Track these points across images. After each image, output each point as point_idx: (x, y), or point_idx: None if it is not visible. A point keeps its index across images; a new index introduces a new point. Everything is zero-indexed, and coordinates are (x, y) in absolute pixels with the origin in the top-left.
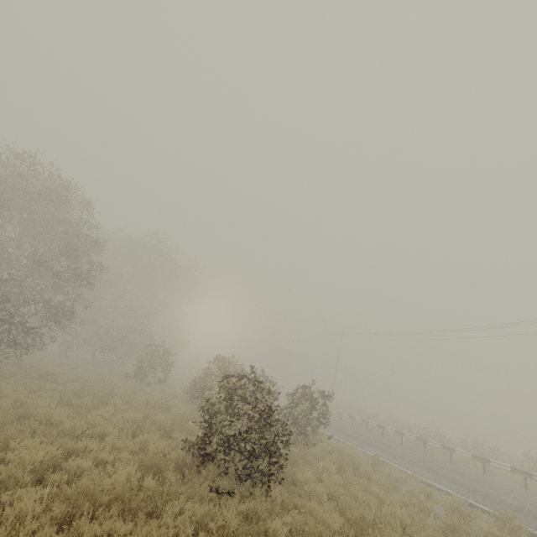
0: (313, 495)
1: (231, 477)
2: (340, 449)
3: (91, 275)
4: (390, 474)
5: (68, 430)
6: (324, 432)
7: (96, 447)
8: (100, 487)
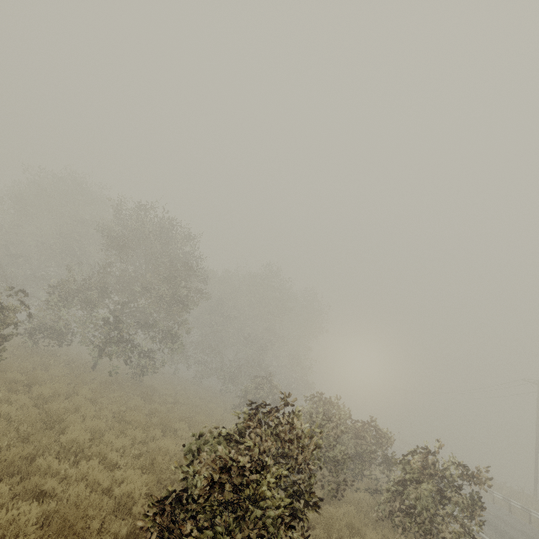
0: None
1: None
2: None
3: (189, 300)
4: None
5: (68, 444)
6: None
7: (63, 471)
8: None
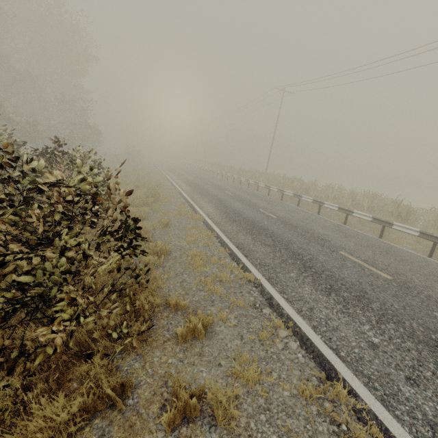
0: None
1: None
2: (193, 329)
3: None
4: None
5: None
6: (218, 234)
7: None
8: None
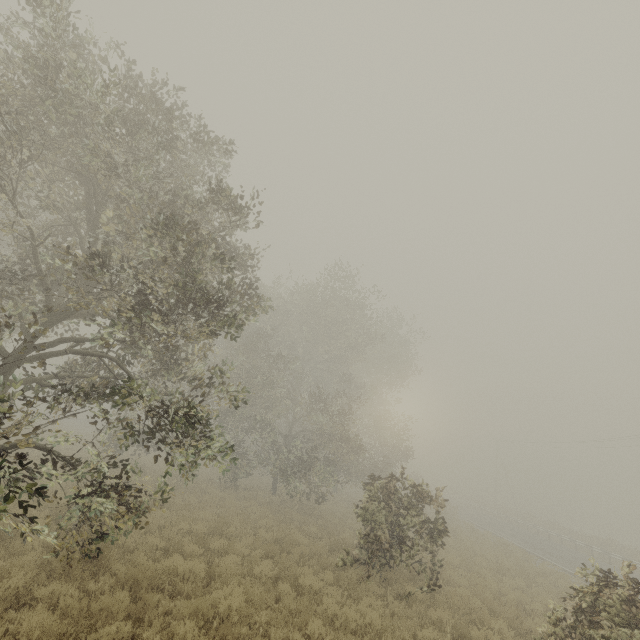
0: None
1: None
2: None
3: (233, 300)
4: None
5: None
6: None
7: None
8: None
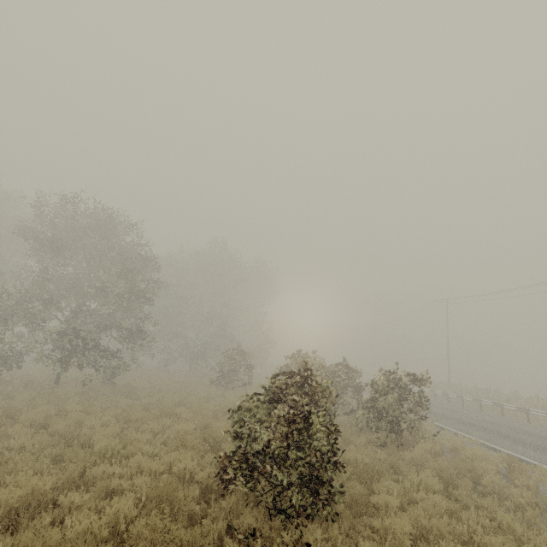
0: (389, 536)
1: (268, 506)
2: (455, 447)
3: (149, 292)
4: (541, 484)
5: (101, 452)
6: (435, 424)
7: (117, 472)
8: (40, 544)
